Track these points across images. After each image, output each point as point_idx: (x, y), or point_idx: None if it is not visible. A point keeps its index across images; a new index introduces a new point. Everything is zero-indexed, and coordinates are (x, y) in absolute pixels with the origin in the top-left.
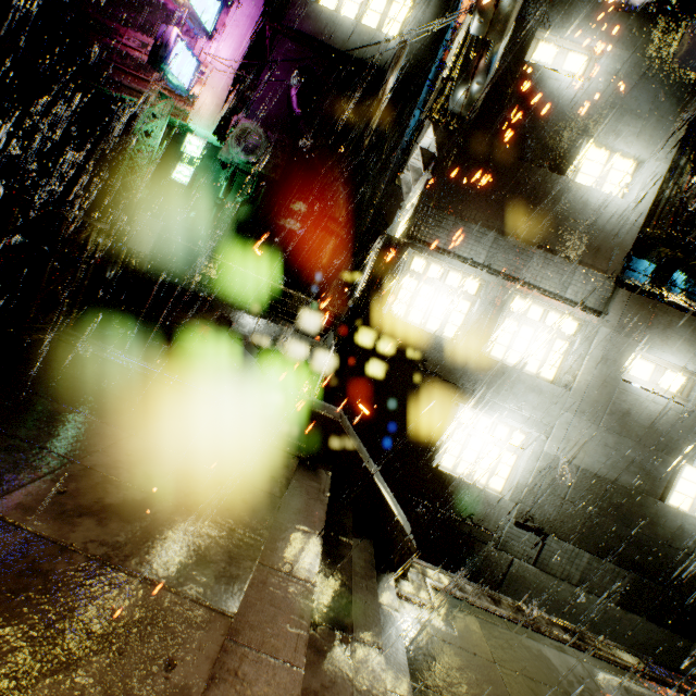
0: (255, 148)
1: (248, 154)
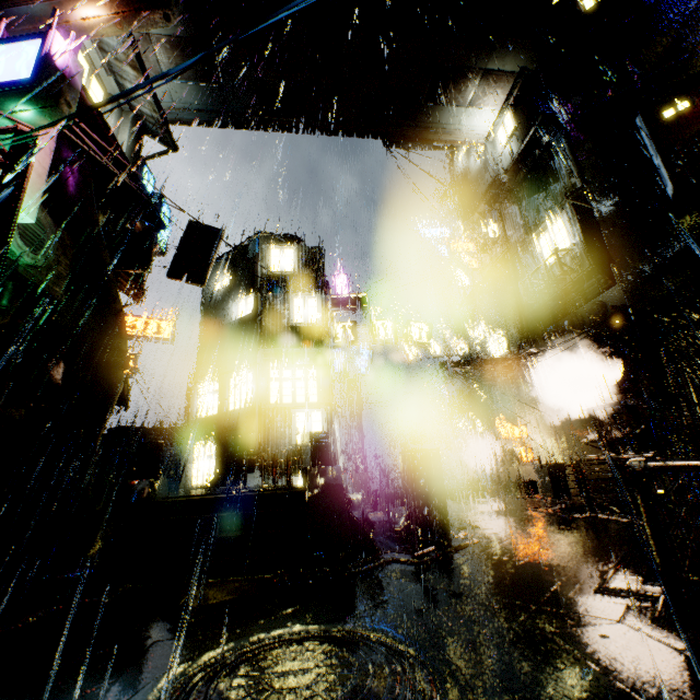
0: (41, 243)
1: (37, 253)
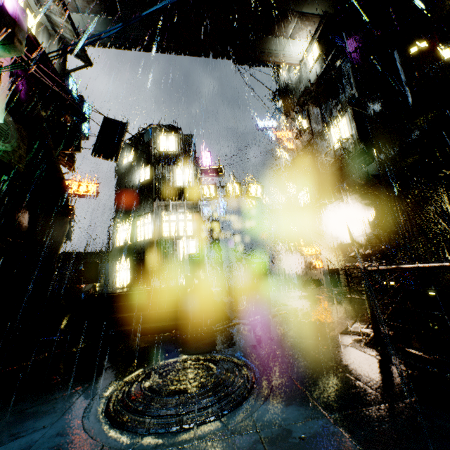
0: (7, 135)
1: (5, 142)
